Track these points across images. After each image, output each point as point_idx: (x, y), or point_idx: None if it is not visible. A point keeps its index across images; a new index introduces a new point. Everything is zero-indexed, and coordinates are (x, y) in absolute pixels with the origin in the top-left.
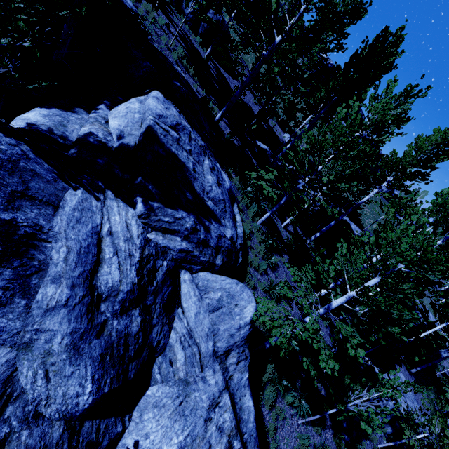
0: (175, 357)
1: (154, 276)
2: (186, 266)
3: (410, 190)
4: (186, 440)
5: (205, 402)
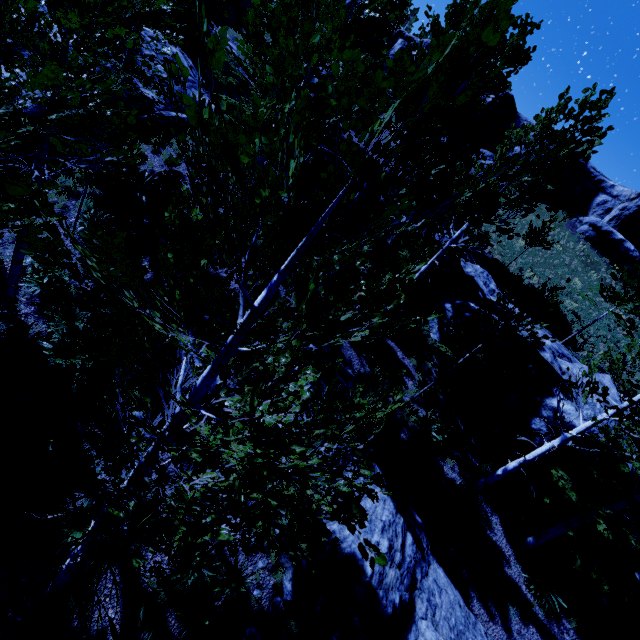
0: None
1: None
2: None
3: None
4: None
5: None
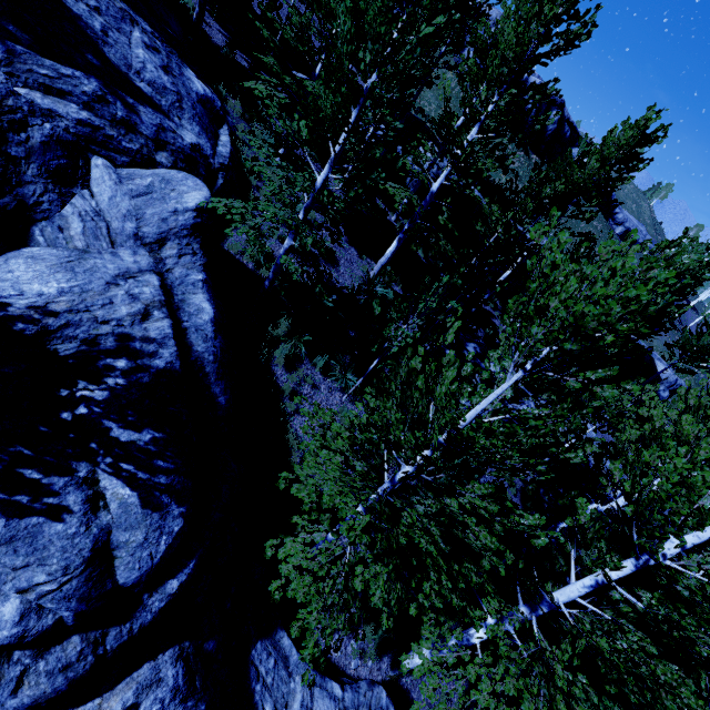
0: (68, 226)
1: (23, 129)
2: (102, 153)
3: (581, 137)
4: (72, 289)
5: (112, 271)
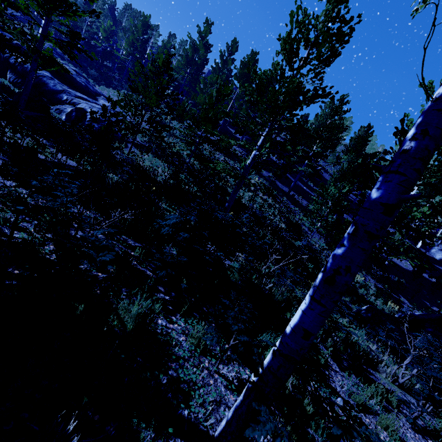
0: None
1: None
2: None
3: None
4: None
5: None
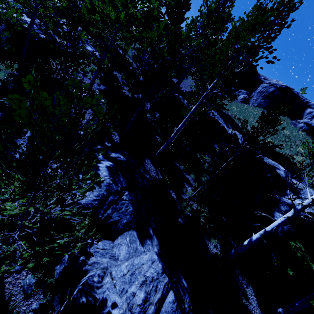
0: None
1: None
2: None
3: None
4: None
5: None
